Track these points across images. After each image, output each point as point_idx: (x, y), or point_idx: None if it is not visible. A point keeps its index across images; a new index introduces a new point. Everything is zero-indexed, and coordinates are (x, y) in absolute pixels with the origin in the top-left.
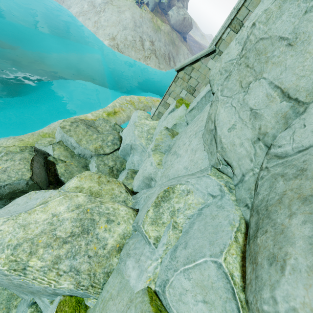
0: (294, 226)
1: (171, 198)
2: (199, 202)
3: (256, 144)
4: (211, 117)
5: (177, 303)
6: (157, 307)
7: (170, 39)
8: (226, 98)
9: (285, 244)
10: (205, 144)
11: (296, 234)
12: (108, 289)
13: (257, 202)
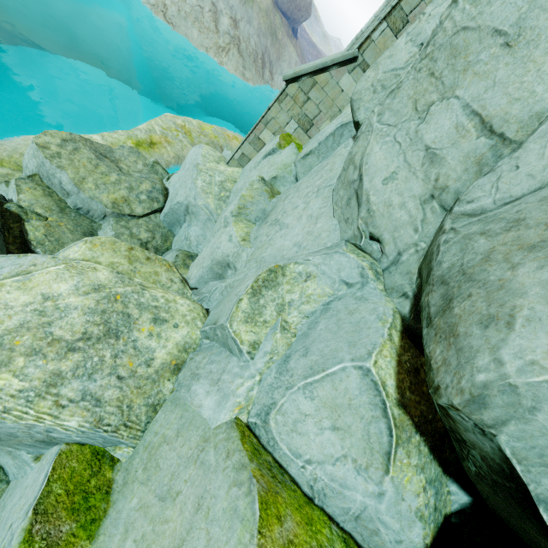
0: (521, 276)
1: (279, 284)
2: (324, 293)
3: (427, 204)
4: (355, 159)
5: (289, 436)
6: (253, 446)
7: (270, 26)
8: (386, 126)
9: (509, 299)
10: (336, 206)
11: (527, 283)
12: (156, 430)
13: (440, 272)
